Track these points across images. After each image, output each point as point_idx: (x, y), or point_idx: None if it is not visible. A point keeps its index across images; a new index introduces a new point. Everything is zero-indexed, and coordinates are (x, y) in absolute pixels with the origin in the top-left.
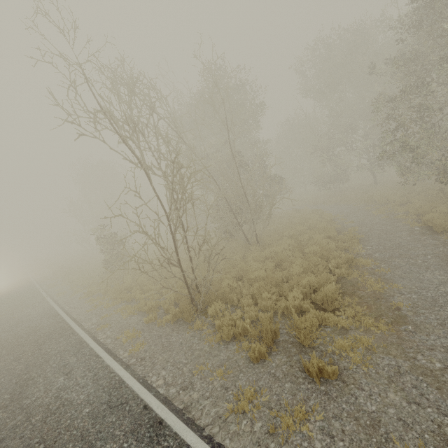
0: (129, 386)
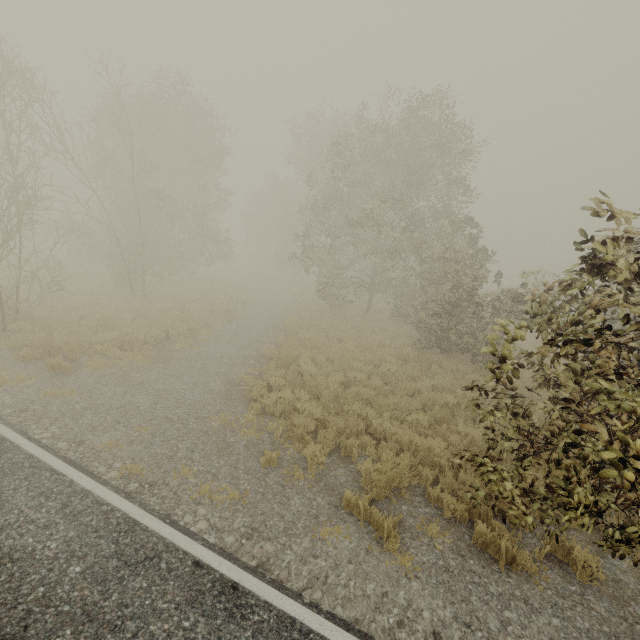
0: None
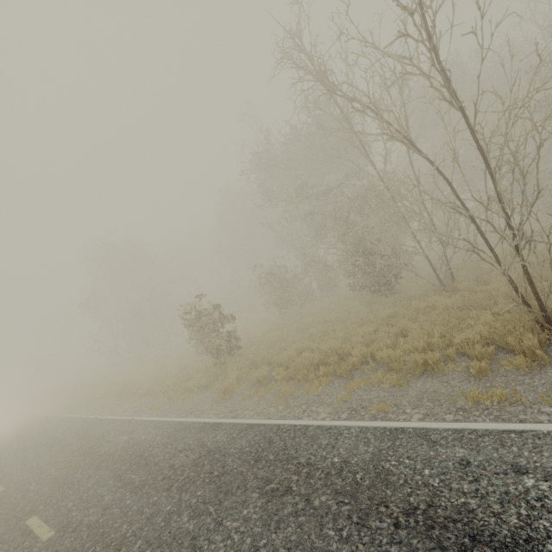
0: None
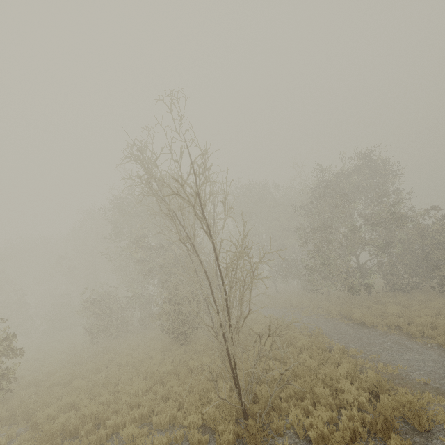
0: None
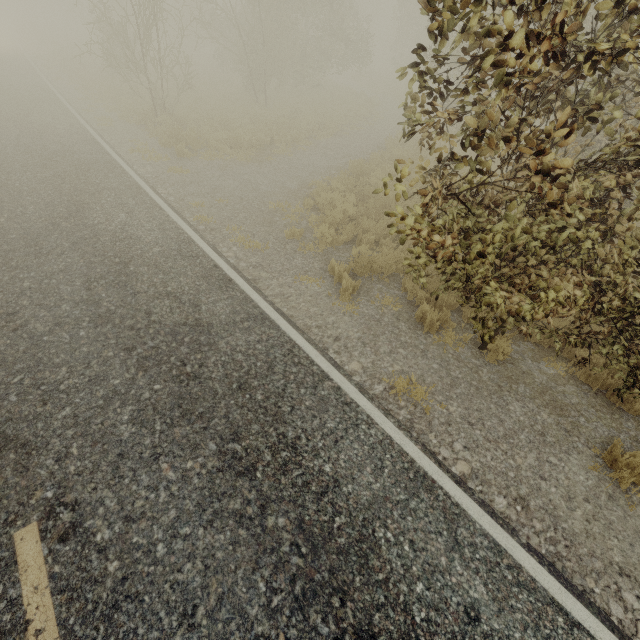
0: (90, 132)
